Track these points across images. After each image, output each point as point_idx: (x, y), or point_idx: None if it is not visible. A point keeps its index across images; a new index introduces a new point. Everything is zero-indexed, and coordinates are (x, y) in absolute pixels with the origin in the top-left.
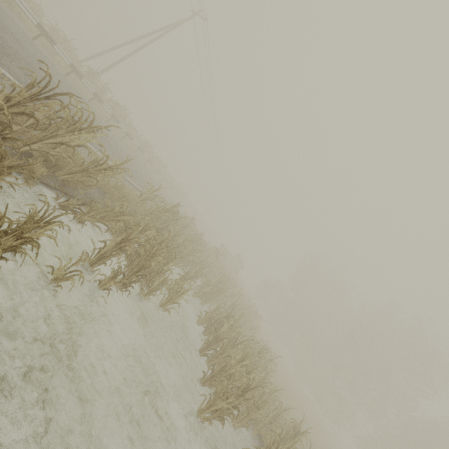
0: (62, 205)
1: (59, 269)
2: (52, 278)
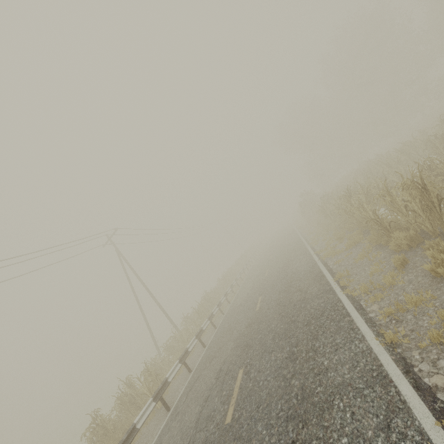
0: None
1: None
2: None
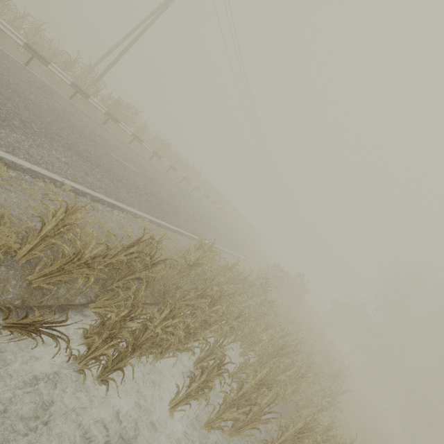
0: None
1: None
2: None
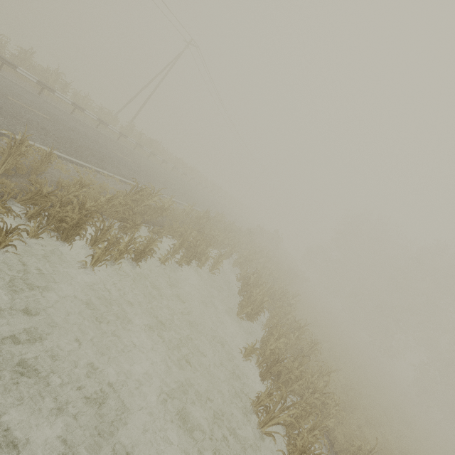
0: (152, 232)
1: (162, 258)
2: (161, 262)
